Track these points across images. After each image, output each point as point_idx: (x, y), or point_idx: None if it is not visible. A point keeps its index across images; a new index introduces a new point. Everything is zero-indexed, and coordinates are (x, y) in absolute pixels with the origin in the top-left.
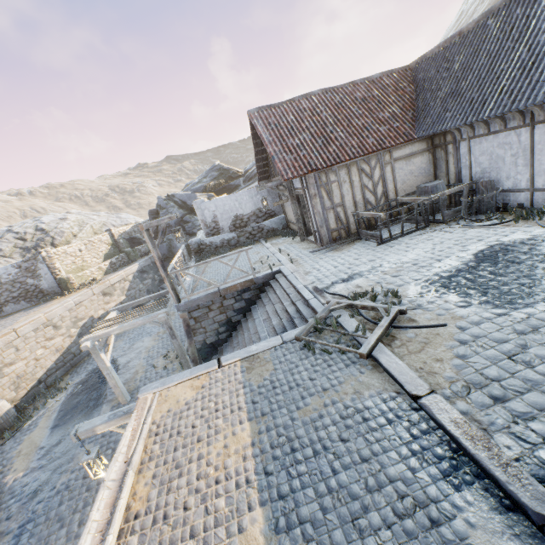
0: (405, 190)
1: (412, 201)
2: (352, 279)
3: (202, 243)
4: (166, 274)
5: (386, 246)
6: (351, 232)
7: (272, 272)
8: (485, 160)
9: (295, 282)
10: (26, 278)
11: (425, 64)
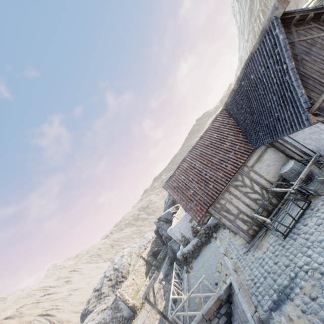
0: (274, 176)
1: (283, 191)
2: (282, 303)
3: (183, 253)
4: (168, 321)
5: (290, 239)
6: (259, 223)
7: (227, 286)
8: (310, 141)
9: (244, 306)
10: (116, 313)
11: (229, 106)
